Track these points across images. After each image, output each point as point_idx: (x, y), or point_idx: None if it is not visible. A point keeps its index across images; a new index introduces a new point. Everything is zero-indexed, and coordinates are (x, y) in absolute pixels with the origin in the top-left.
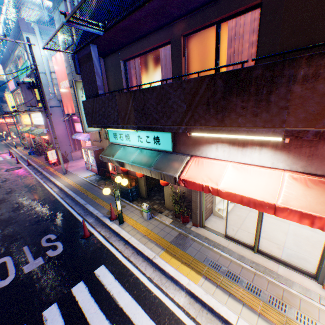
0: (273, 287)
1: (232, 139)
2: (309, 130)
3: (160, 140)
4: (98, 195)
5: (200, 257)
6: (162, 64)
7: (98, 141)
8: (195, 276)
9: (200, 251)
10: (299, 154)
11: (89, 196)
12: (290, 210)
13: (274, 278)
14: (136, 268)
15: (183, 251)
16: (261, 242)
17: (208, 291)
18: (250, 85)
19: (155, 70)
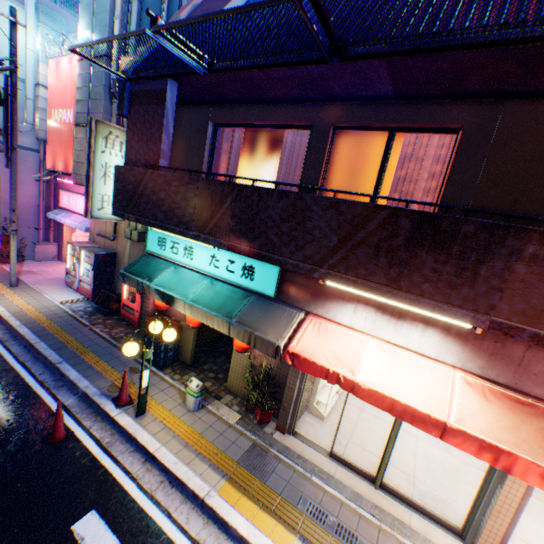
0: None
1: (384, 303)
2: (524, 328)
3: (256, 273)
4: (91, 345)
5: (292, 494)
6: (285, 153)
7: (109, 238)
8: (286, 536)
9: (292, 483)
10: (479, 348)
11: (70, 345)
12: (467, 435)
13: (407, 537)
14: (168, 517)
15: (262, 482)
16: None
17: None
18: (453, 242)
19: (268, 158)
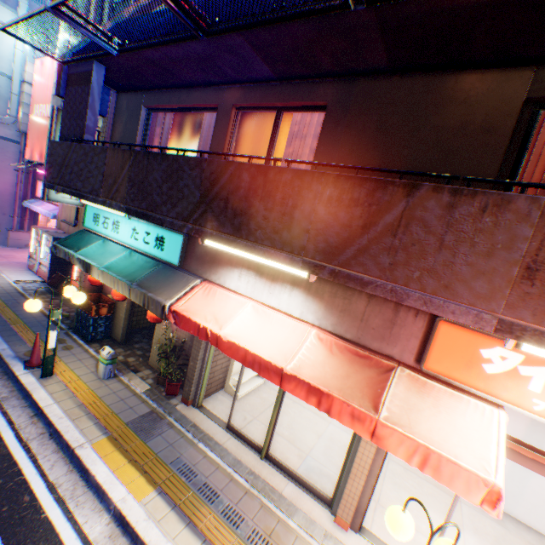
0: (266, 515)
1: (262, 267)
2: (326, 265)
3: (166, 243)
4: (27, 317)
5: (170, 455)
6: (203, 134)
7: (71, 224)
8: (144, 487)
9: (174, 445)
10: (332, 305)
11: (5, 315)
12: (298, 380)
13: (273, 501)
14: (33, 463)
15: (143, 442)
16: (279, 443)
17: (154, 515)
18: (278, 191)
19: (192, 140)
